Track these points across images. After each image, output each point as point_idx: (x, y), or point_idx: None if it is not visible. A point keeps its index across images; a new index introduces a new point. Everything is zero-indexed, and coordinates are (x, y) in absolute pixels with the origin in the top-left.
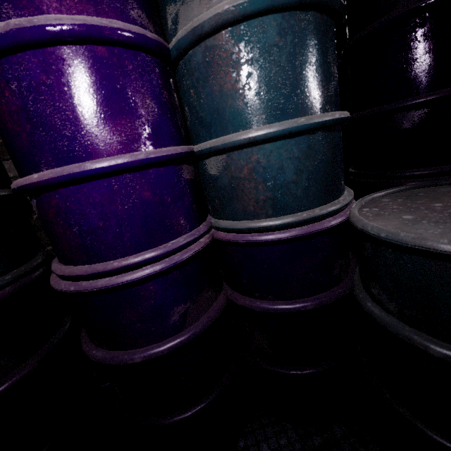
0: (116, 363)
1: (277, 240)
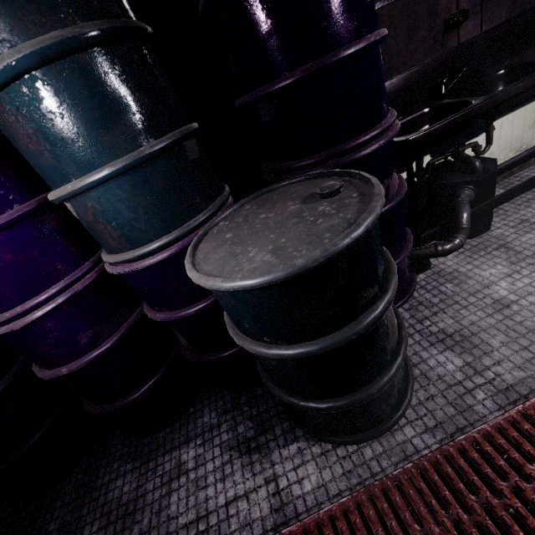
0: (52, 378)
1: (137, 270)
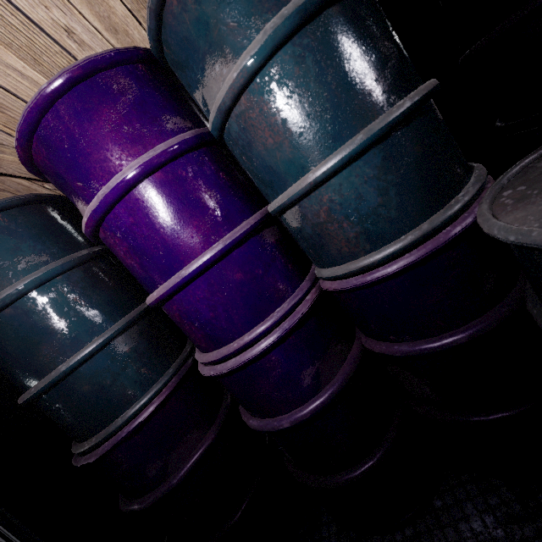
0: (270, 430)
1: (385, 277)
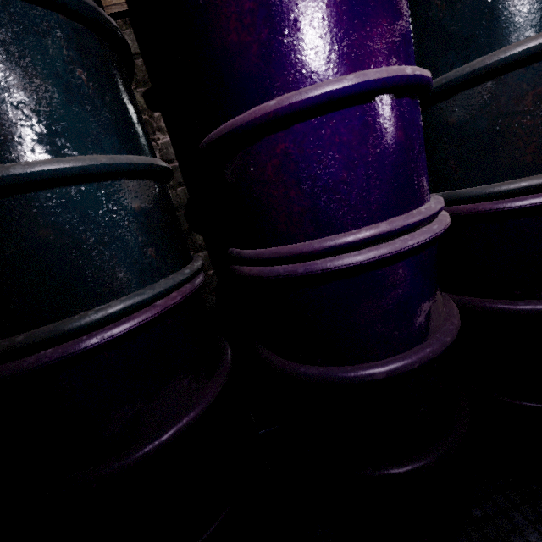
0: (346, 382)
1: None
